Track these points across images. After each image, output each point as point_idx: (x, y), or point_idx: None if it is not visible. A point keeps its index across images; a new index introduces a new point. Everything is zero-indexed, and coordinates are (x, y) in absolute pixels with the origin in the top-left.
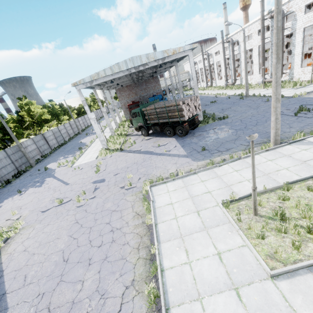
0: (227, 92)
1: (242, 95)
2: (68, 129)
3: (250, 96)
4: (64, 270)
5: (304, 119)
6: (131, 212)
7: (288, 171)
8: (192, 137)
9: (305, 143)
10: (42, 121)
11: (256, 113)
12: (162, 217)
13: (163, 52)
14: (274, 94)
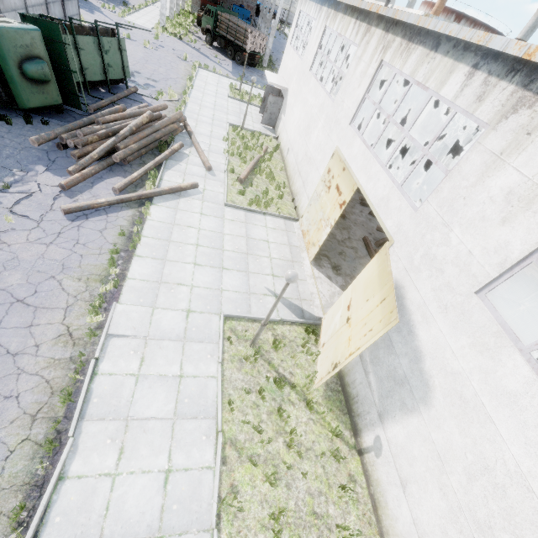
0: None
1: None
2: None
3: None
4: (147, 62)
5: None
6: (184, 68)
7: None
8: (245, 69)
9: None
10: None
11: None
12: (200, 76)
13: None
14: None
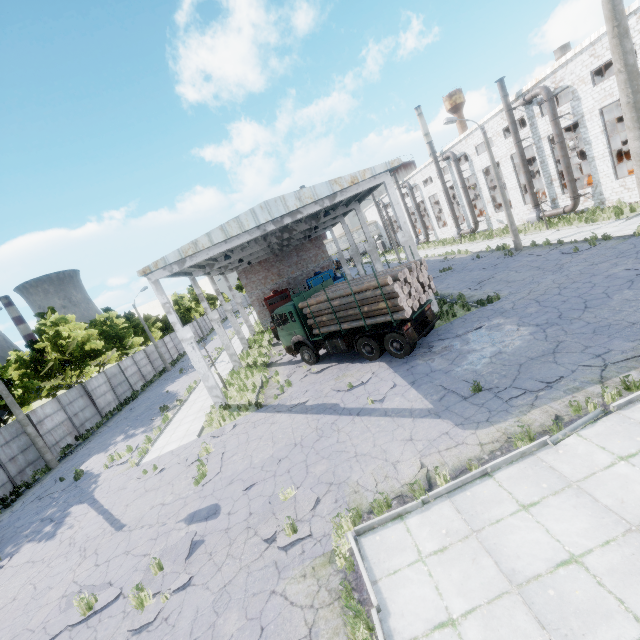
0: (467, 247)
1: (506, 248)
2: (141, 364)
3: (525, 248)
4: None
5: None
6: None
7: None
8: (430, 355)
9: None
10: (87, 355)
11: (567, 281)
12: None
13: (330, 184)
14: None
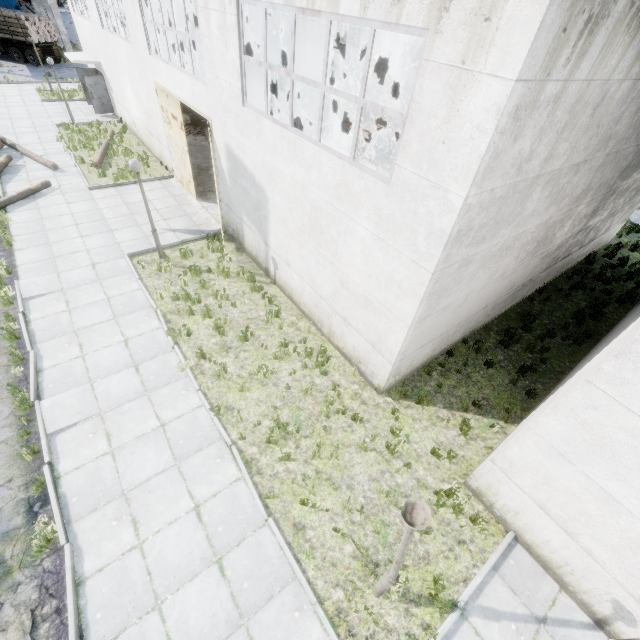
0: None
1: None
2: None
3: None
4: None
5: None
6: None
7: None
8: (49, 68)
9: None
10: None
11: None
12: None
13: None
14: None
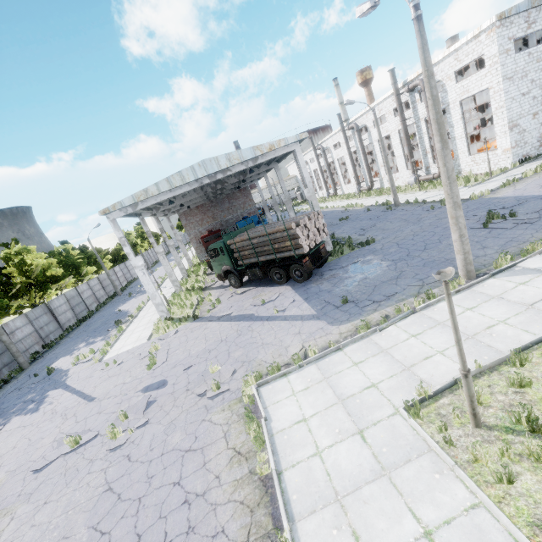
0: (363, 201)
1: (389, 204)
2: (95, 289)
3: (401, 204)
4: None
5: (501, 232)
6: (225, 448)
7: (509, 327)
8: (321, 280)
9: (518, 271)
10: (47, 280)
11: (420, 230)
12: (289, 455)
13: (253, 149)
14: (449, 196)
